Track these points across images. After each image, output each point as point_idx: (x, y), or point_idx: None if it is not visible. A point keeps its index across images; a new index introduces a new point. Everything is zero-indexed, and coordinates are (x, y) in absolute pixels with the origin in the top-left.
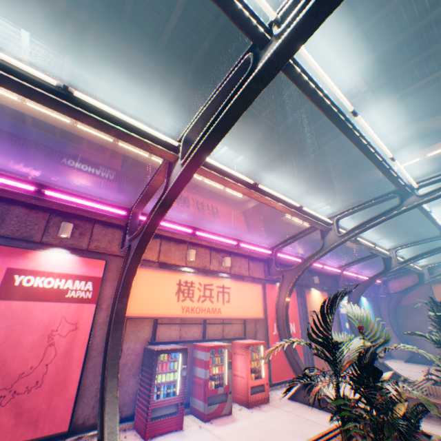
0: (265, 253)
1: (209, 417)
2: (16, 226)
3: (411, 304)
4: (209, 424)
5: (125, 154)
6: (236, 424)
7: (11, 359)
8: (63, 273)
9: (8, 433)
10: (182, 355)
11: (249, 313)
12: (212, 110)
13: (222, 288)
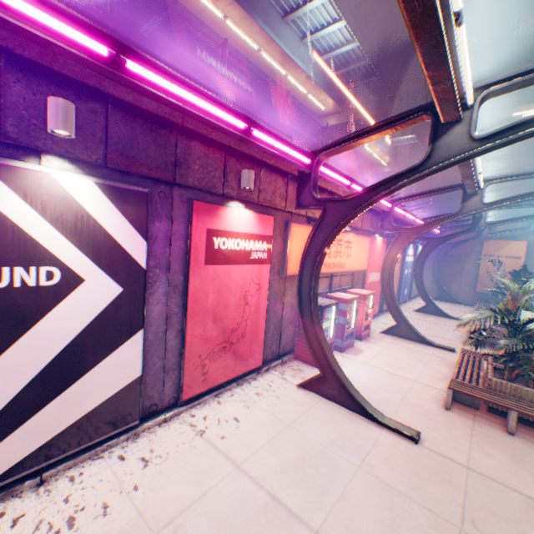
0: (386, 207)
1: (344, 349)
2: (199, 173)
3: (456, 254)
4: (347, 354)
5: (182, 2)
6: (366, 354)
7: (224, 319)
8: (246, 234)
9: (232, 371)
10: (335, 308)
11: (359, 266)
12: None
13: (347, 243)
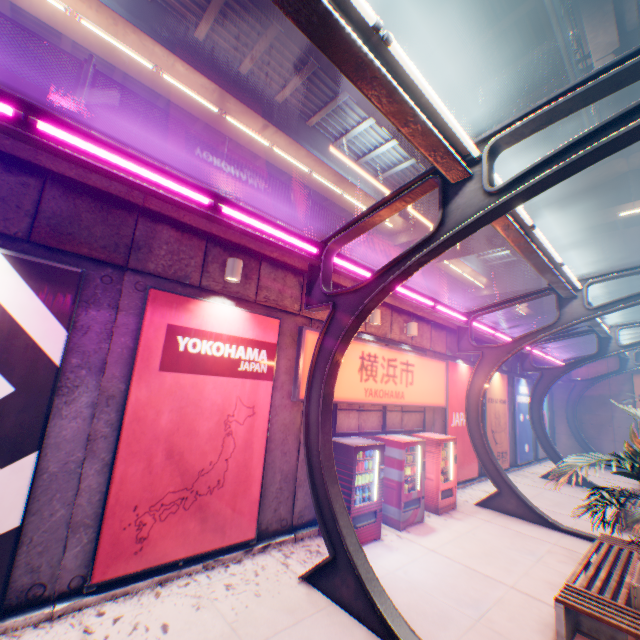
0: (459, 320)
1: (404, 525)
2: (166, 259)
3: (597, 395)
4: (407, 533)
5: (230, 136)
6: (440, 535)
7: (187, 452)
8: (232, 337)
9: (195, 541)
10: (379, 453)
11: (431, 399)
12: (574, 103)
13: (406, 365)
